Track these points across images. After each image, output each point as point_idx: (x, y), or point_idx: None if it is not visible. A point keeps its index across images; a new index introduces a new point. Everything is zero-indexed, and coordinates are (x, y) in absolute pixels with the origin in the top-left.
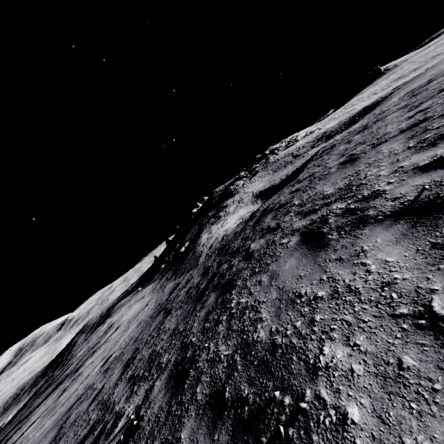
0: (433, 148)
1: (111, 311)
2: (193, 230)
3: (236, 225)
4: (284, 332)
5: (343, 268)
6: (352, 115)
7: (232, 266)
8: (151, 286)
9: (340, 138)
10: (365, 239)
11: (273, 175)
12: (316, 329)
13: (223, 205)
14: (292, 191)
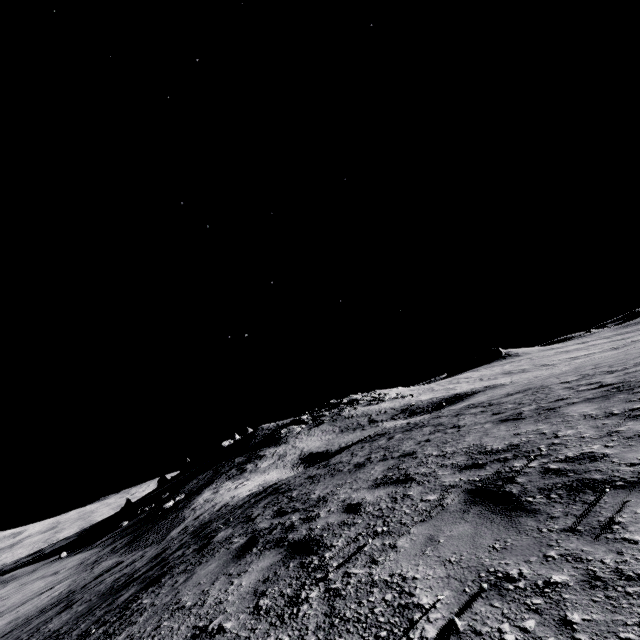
0: (372, 490)
1: None
2: (202, 477)
3: (249, 493)
4: (135, 635)
5: (222, 583)
6: (444, 397)
7: (182, 555)
8: (84, 554)
9: (397, 426)
10: (259, 561)
11: (337, 436)
12: (152, 633)
13: (259, 454)
14: (309, 476)
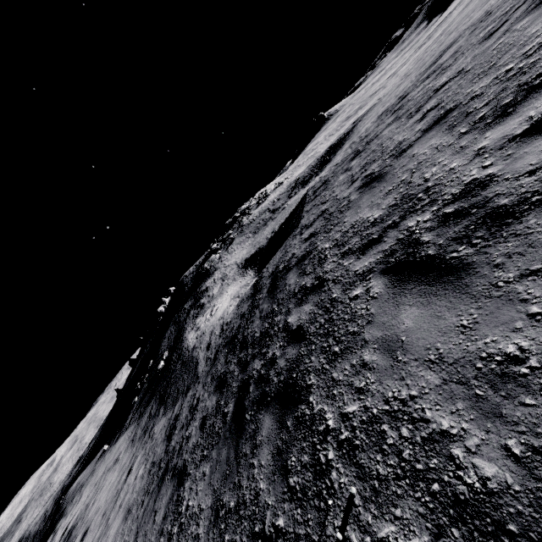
0: (514, 116)
1: (62, 502)
2: (169, 334)
3: (233, 306)
4: None
5: None
6: (320, 156)
7: (272, 360)
8: (125, 436)
9: (328, 173)
10: None
11: (255, 238)
12: None
13: (202, 290)
14: (306, 239)
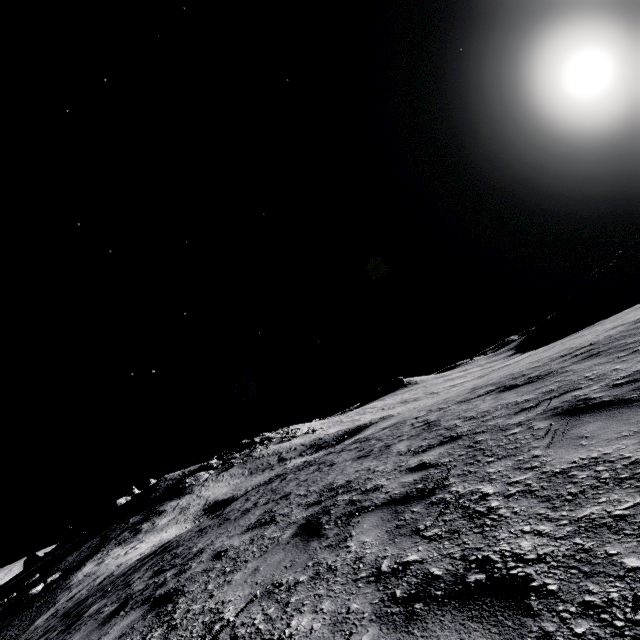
0: (242, 535)
1: None
2: (86, 547)
3: (139, 557)
4: None
5: None
6: (348, 429)
7: None
8: None
9: (295, 465)
10: (122, 621)
11: (245, 479)
12: None
13: (159, 509)
14: (201, 528)
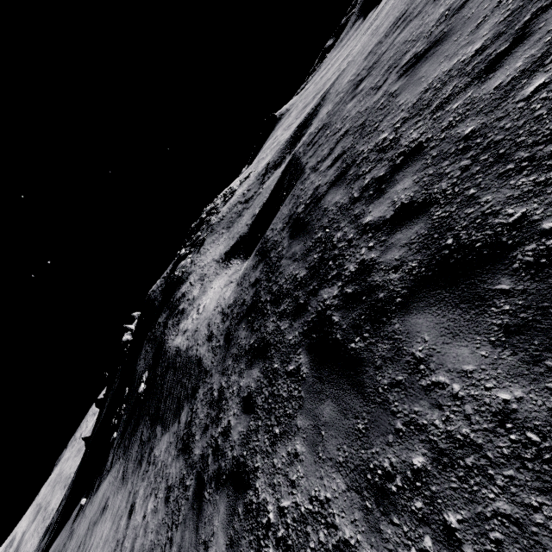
0: None
1: None
2: (145, 354)
3: (230, 290)
4: None
5: None
6: (288, 138)
7: (365, 267)
8: (110, 479)
9: (320, 122)
10: None
11: (231, 231)
12: None
13: (178, 297)
14: (330, 165)
